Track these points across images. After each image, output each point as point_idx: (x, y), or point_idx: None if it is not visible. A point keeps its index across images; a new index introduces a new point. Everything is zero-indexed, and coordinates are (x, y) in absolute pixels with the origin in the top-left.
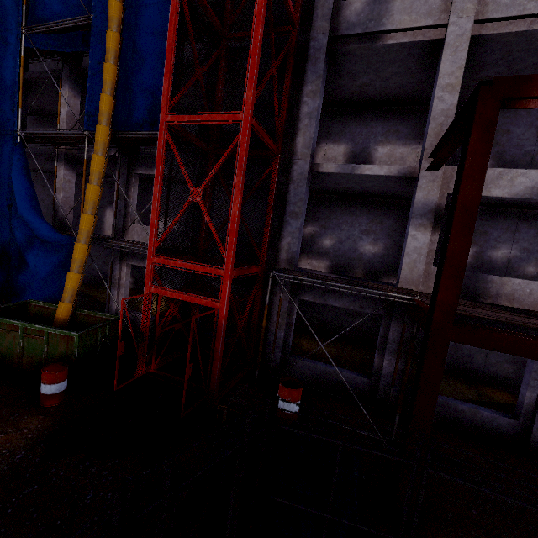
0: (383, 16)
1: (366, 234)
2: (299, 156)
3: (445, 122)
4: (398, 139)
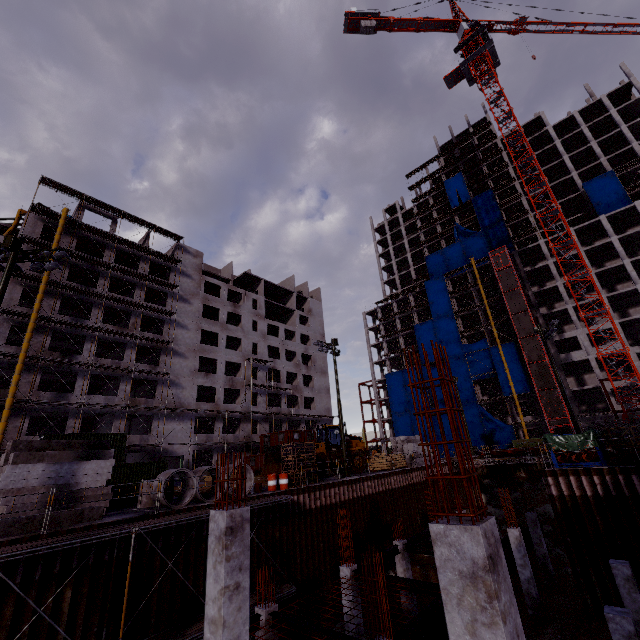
0: (571, 356)
1: (596, 402)
2: (566, 388)
3: (599, 375)
4: (589, 372)
